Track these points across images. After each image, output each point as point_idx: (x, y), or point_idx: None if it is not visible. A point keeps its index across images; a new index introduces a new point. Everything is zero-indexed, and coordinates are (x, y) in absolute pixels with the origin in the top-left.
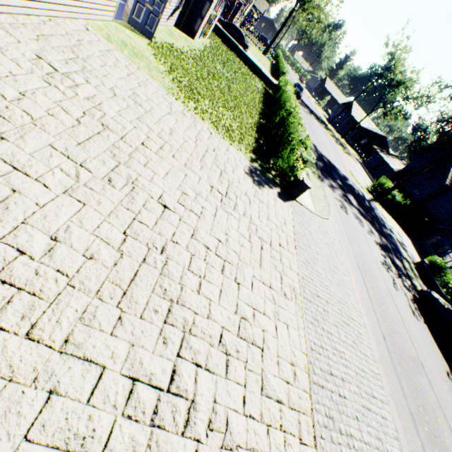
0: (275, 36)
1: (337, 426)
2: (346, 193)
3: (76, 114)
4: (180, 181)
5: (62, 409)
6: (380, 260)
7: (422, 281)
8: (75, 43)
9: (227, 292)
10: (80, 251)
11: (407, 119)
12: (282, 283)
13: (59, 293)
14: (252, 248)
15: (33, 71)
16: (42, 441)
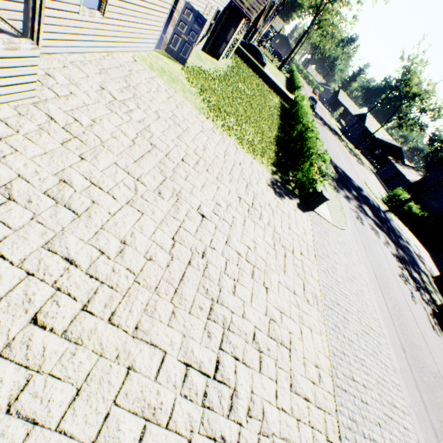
0: (290, 52)
1: (360, 430)
2: (361, 203)
3: (131, 136)
4: (214, 193)
5: (137, 383)
6: (397, 272)
7: (442, 295)
8: (127, 73)
9: (257, 295)
10: (142, 253)
11: (424, 131)
12: (304, 290)
13: (129, 288)
14: (277, 255)
15: (99, 101)
16: (125, 406)
